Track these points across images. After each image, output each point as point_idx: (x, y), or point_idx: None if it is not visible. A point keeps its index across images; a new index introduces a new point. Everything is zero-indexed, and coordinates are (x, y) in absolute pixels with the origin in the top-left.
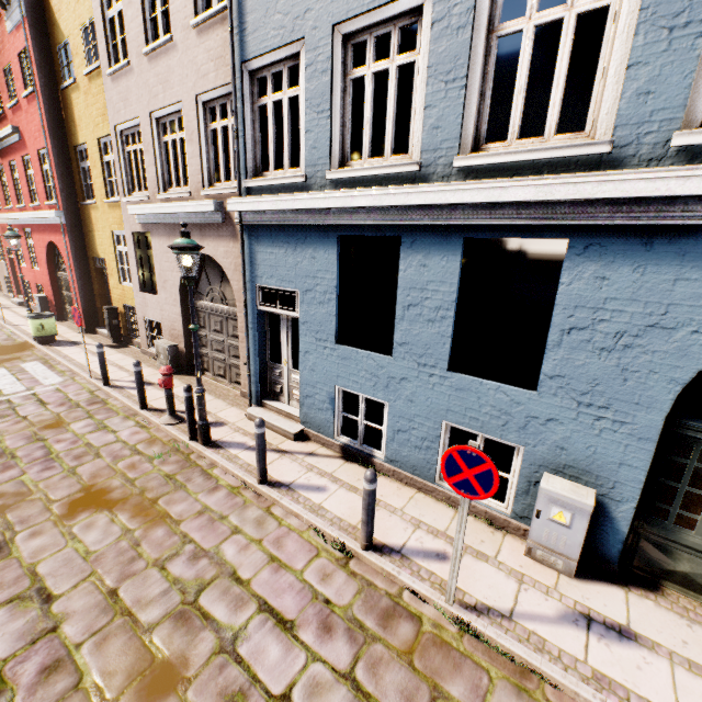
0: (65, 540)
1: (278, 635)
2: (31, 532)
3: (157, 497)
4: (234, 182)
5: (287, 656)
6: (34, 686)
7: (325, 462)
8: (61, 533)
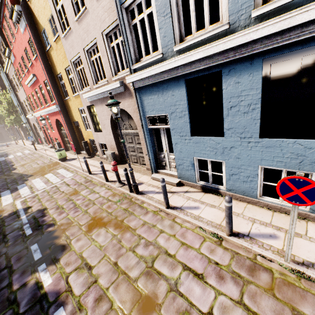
0: (90, 241)
1: (196, 281)
2: (76, 239)
3: (122, 219)
4: (126, 70)
5: (204, 292)
6: (94, 307)
7: (194, 195)
8: (88, 239)
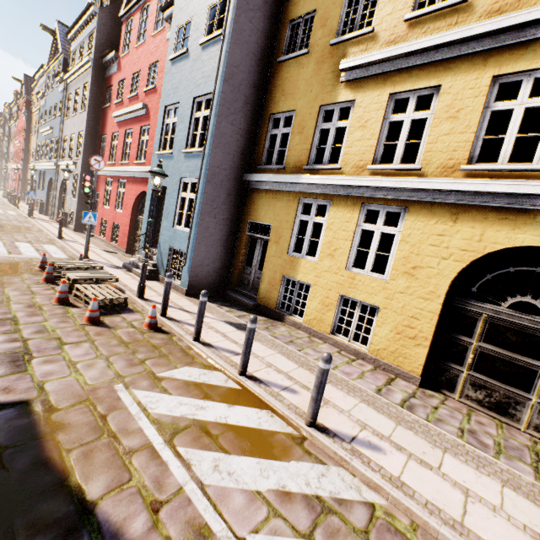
0: None
1: None
2: None
3: None
4: None
5: None
6: None
7: None
8: None
